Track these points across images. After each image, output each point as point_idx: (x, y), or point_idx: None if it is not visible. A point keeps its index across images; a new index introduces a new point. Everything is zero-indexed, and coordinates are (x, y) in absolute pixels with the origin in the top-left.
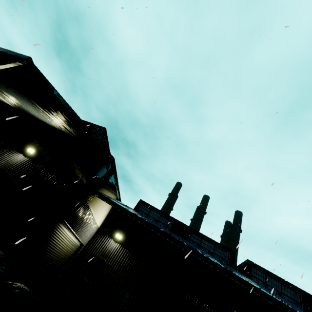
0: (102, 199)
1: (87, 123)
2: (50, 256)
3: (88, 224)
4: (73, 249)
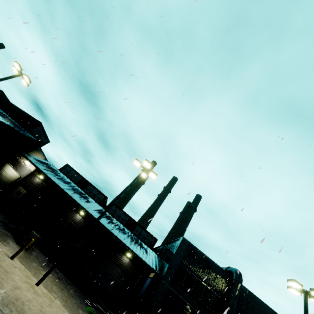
0: (24, 157)
1: (31, 117)
2: (2, 176)
3: (24, 167)
4: (16, 177)
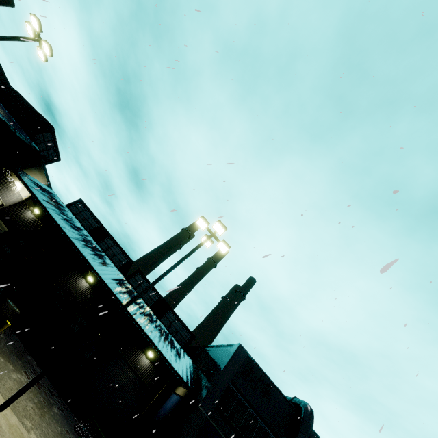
0: (15, 174)
1: (39, 115)
2: None
3: (11, 191)
4: None
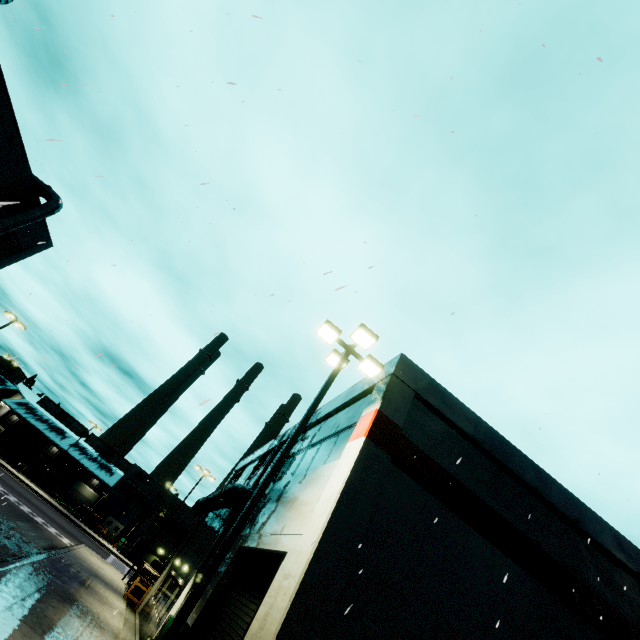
0: (7, 405)
1: (11, 363)
2: None
3: (3, 409)
4: None
